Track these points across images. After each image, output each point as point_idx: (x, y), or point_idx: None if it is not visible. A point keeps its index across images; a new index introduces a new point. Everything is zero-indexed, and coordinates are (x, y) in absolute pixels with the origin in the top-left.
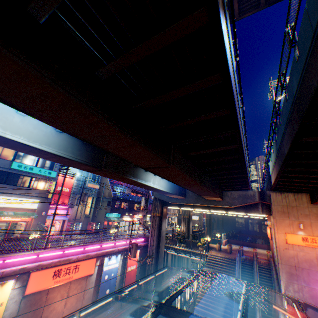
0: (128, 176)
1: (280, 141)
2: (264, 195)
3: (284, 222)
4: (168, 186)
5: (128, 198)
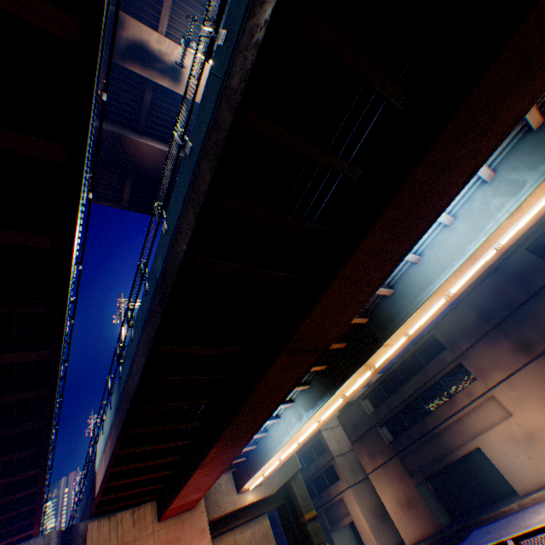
0: None
1: (129, 370)
2: (75, 537)
3: None
4: None
5: None
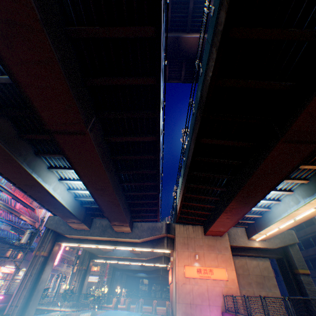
0: (20, 159)
1: (187, 156)
2: (171, 227)
3: (184, 253)
4: (73, 203)
5: (2, 235)
